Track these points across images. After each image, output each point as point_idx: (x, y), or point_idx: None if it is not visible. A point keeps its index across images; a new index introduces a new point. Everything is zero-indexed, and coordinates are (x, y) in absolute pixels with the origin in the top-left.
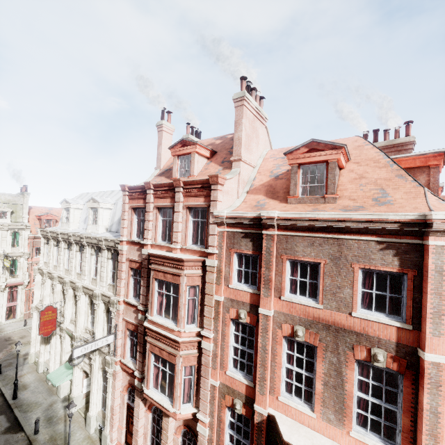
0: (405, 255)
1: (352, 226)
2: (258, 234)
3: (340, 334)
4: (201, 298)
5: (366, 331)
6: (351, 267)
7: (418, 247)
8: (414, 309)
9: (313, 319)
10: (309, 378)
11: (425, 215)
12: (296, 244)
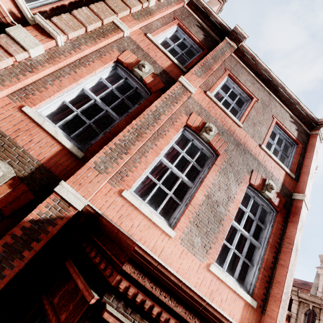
0: (301, 133)
1: (286, 94)
2: (214, 38)
3: (246, 155)
4: (82, 1)
5: (266, 164)
6: (272, 117)
7: (307, 135)
8: (297, 166)
9: (228, 129)
10: (179, 189)
11: (318, 120)
12: (242, 73)
